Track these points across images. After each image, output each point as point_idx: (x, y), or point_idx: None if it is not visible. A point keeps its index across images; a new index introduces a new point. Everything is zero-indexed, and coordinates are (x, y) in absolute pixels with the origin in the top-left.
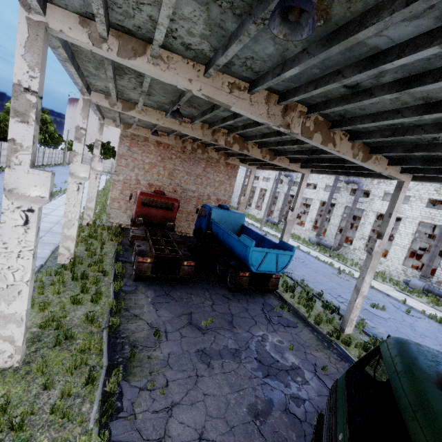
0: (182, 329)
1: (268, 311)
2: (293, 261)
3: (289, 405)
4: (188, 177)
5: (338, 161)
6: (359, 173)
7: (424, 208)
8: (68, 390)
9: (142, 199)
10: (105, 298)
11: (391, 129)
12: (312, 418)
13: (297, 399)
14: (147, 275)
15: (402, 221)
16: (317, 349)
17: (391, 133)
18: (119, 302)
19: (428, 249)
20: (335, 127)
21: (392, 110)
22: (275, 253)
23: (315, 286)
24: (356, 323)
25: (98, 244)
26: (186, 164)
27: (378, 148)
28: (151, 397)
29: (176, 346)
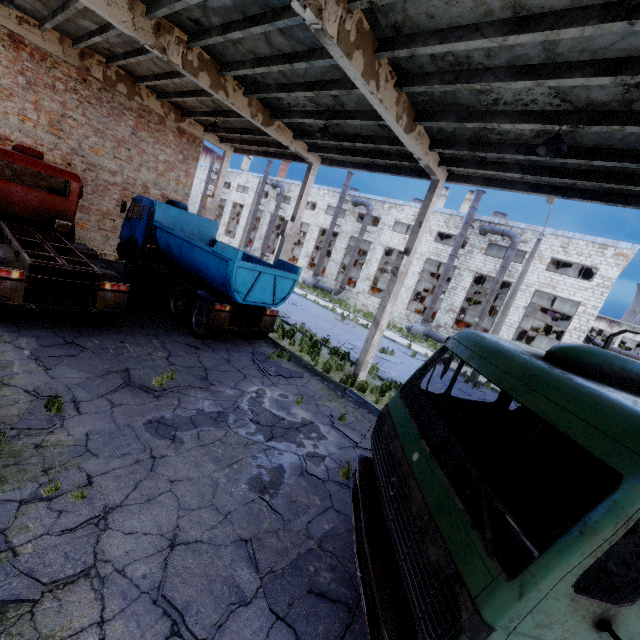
0: (112, 394)
1: (261, 361)
2: (286, 304)
3: (307, 466)
4: (98, 141)
5: (366, 139)
6: (386, 168)
7: (432, 243)
8: None
9: None
10: None
11: (455, 72)
12: (336, 474)
13: (315, 458)
14: (14, 306)
15: None
16: (330, 400)
17: (453, 78)
18: None
19: (426, 296)
20: (384, 49)
21: (469, 26)
22: (273, 274)
23: (318, 332)
24: (370, 368)
25: None
26: (91, 109)
27: (426, 113)
28: (53, 510)
29: (102, 421)
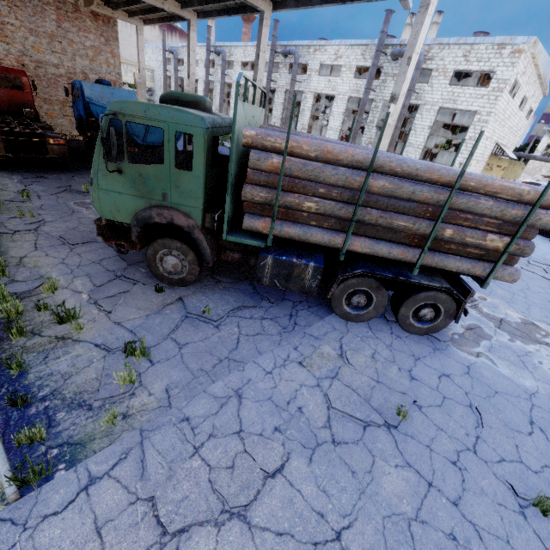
0: (59, 194)
1: None
2: None
3: None
4: (35, 40)
5: None
6: (237, 10)
7: (352, 80)
8: None
9: None
10: None
11: None
12: None
13: None
14: (1, 156)
15: (335, 99)
16: None
17: None
18: None
19: None
20: None
21: None
22: None
23: None
24: None
25: None
26: (20, 12)
27: None
28: (22, 220)
29: (51, 201)
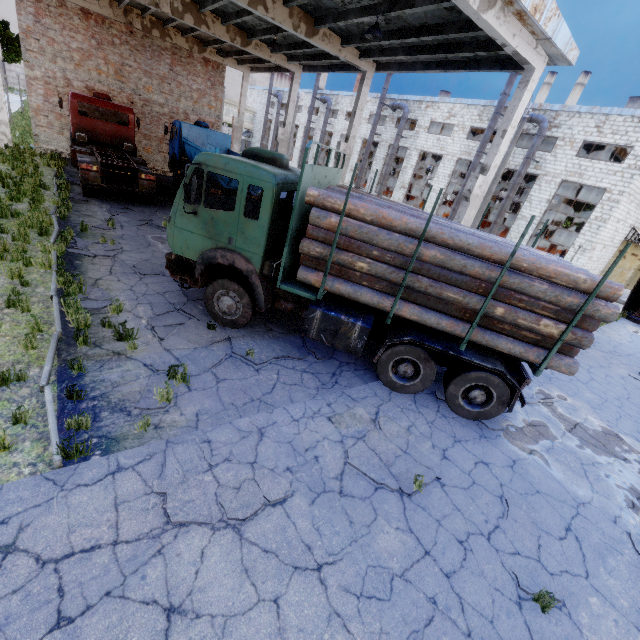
0: (140, 226)
1: None
2: None
3: None
4: (148, 81)
5: (309, 44)
6: (341, 67)
7: (464, 141)
8: (24, 232)
9: (77, 104)
10: (49, 203)
11: None
12: None
13: None
14: (97, 185)
15: (442, 160)
16: None
17: None
18: (64, 200)
19: None
20: None
21: None
22: None
23: None
24: None
25: (29, 167)
26: (140, 56)
27: (319, 18)
28: (104, 246)
29: (132, 233)
